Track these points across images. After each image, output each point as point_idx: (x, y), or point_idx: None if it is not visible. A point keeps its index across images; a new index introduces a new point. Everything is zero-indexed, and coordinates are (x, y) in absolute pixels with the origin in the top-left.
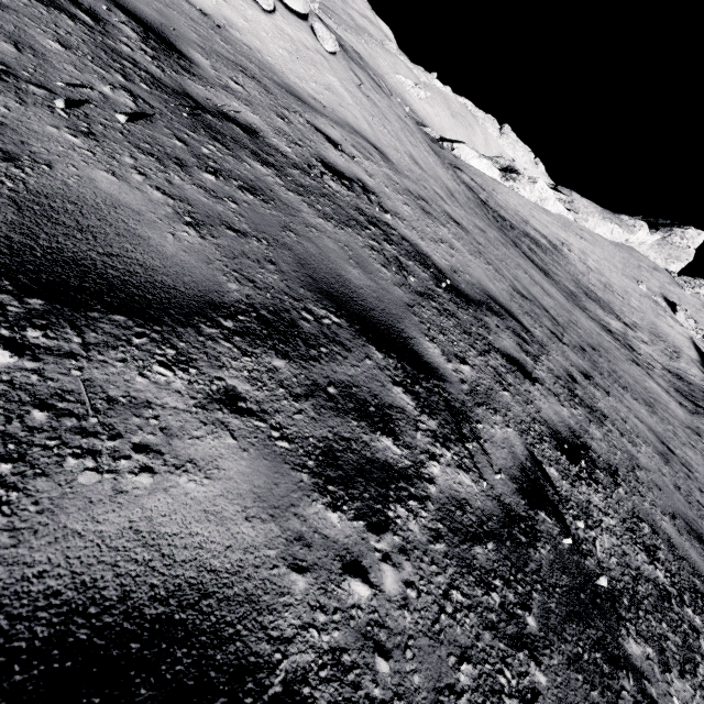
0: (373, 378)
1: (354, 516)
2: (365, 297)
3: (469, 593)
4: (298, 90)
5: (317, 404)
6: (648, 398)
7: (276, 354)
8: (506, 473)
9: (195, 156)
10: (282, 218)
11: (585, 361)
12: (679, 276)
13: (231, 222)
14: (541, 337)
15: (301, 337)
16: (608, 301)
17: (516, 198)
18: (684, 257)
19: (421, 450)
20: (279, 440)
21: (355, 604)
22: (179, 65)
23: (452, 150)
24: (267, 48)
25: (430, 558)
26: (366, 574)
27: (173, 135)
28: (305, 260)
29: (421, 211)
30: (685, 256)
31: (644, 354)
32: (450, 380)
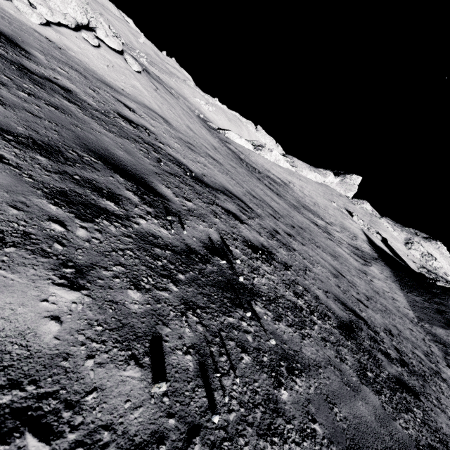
0: (112, 184)
1: (69, 212)
2: (123, 161)
3: (139, 255)
4: (111, 84)
5: (63, 177)
6: (334, 254)
7: (40, 155)
8: (198, 239)
9: (16, 85)
10: (73, 121)
11: (292, 231)
12: (352, 199)
13: (32, 111)
14: (261, 213)
15: (64, 156)
16: (317, 211)
17: (262, 159)
18: (353, 189)
19: (135, 213)
20: (27, 178)
21: (51, 229)
22: (21, 53)
23: (225, 134)
24: (93, 63)
25: (118, 239)
26: (65, 226)
27: (2, 74)
28: (83, 138)
29: (187, 148)
30: (354, 189)
31: (336, 237)
32: (174, 202)
